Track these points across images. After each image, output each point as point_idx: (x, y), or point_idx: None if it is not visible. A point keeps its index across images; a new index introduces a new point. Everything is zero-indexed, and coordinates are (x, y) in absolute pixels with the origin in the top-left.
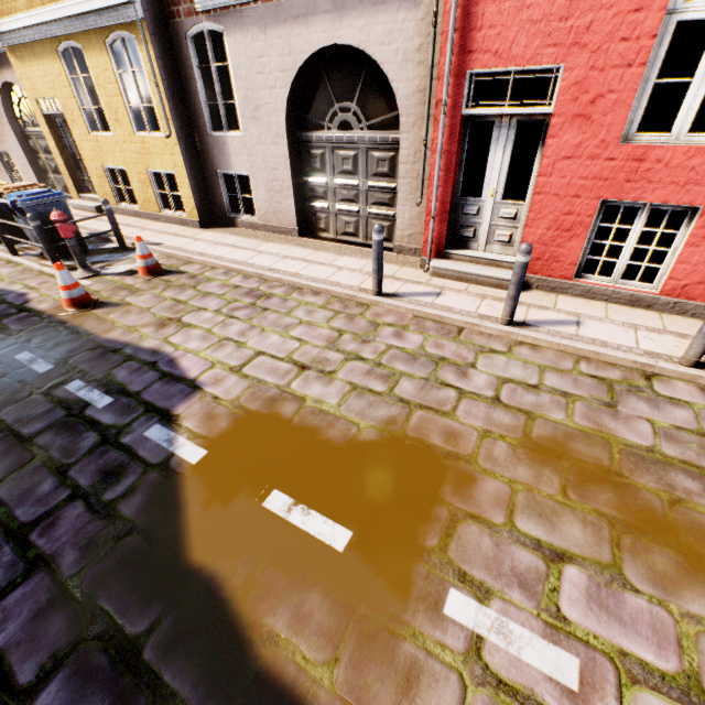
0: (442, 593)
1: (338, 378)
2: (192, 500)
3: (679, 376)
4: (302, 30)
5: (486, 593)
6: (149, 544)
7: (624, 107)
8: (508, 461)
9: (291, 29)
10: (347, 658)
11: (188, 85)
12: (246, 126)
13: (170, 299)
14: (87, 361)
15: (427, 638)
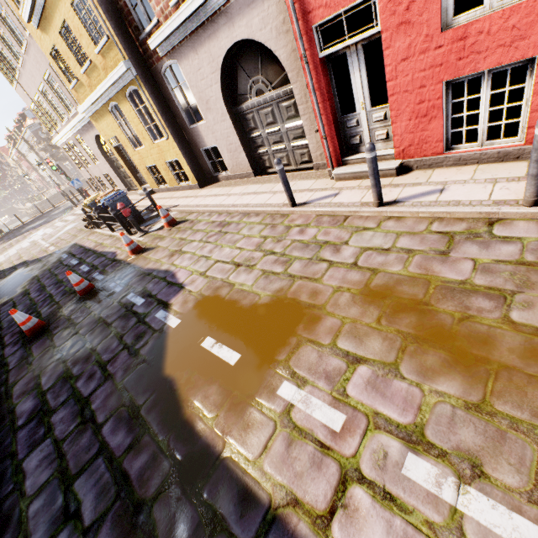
0: (279, 383)
1: (256, 268)
2: (170, 345)
3: (521, 216)
4: (215, 42)
5: (304, 382)
6: (149, 367)
7: (434, 2)
8: (346, 304)
9: (209, 44)
10: (222, 414)
11: (170, 103)
12: (205, 115)
13: (178, 238)
14: (137, 282)
15: (264, 405)
